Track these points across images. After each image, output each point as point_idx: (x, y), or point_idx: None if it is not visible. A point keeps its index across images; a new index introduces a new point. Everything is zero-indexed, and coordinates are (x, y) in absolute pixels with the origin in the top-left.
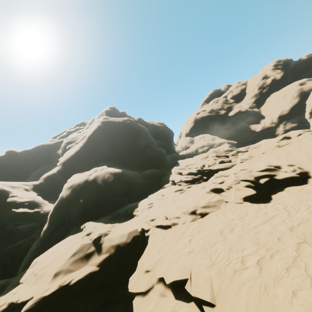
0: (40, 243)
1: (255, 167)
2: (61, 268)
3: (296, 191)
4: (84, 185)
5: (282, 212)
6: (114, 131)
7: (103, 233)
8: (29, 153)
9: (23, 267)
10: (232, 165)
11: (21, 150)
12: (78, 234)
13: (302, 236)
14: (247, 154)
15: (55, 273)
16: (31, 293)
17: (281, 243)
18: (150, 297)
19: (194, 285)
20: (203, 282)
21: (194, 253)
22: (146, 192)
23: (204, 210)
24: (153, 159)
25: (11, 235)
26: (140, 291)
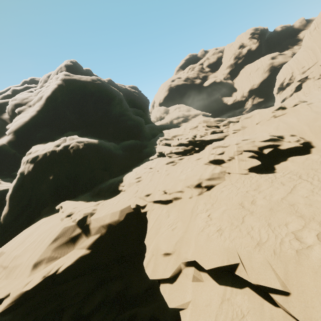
0: (1, 229)
1: (257, 137)
2: (41, 257)
3: (302, 161)
4: (52, 159)
5: (302, 182)
6: (81, 93)
7: (88, 213)
8: None
9: None
10: (225, 136)
11: None
12: (53, 216)
13: None
14: (239, 125)
15: (35, 264)
16: (5, 290)
17: None
18: (182, 284)
19: (251, 271)
20: (262, 267)
21: (226, 232)
22: (128, 165)
23: (210, 183)
24: (131, 129)
25: None
26: (166, 278)
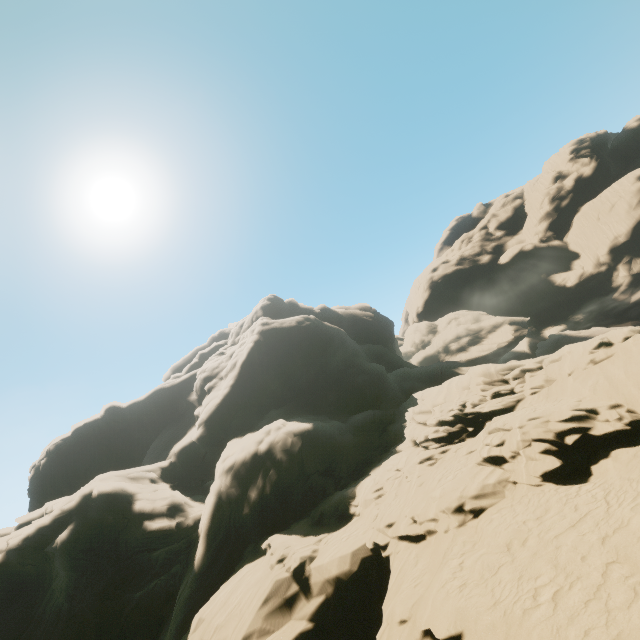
0: (195, 582)
1: (553, 413)
2: (251, 627)
3: (627, 460)
4: (253, 463)
5: (600, 506)
6: (285, 346)
7: (307, 557)
8: (142, 406)
9: (174, 631)
10: (517, 400)
11: (128, 404)
12: (260, 561)
13: (614, 551)
14: (541, 376)
15: (243, 638)
16: None
17: (585, 564)
18: None
19: (474, 635)
20: (485, 630)
21: (468, 587)
22: (364, 460)
23: (477, 504)
24: (364, 390)
25: (144, 571)
26: None
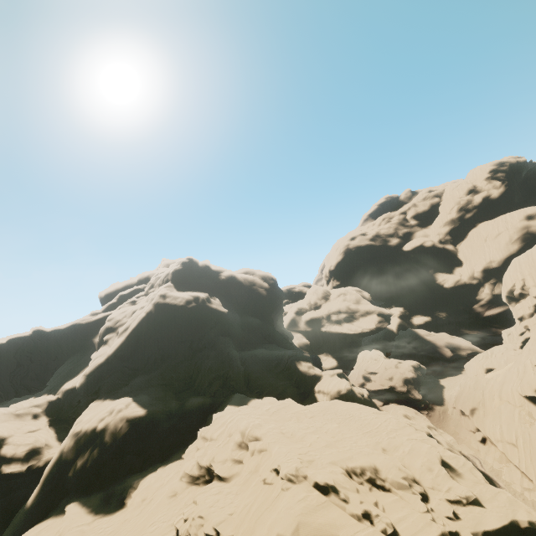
0: (24, 514)
1: (208, 521)
2: None
3: None
4: (91, 436)
5: None
6: (169, 322)
7: None
8: (62, 333)
9: None
10: (236, 472)
11: (51, 329)
12: (59, 519)
13: None
14: (257, 460)
15: None
16: None
17: None
18: None
19: None
20: None
21: None
22: (176, 443)
23: None
24: (210, 376)
25: (1, 492)
26: None
